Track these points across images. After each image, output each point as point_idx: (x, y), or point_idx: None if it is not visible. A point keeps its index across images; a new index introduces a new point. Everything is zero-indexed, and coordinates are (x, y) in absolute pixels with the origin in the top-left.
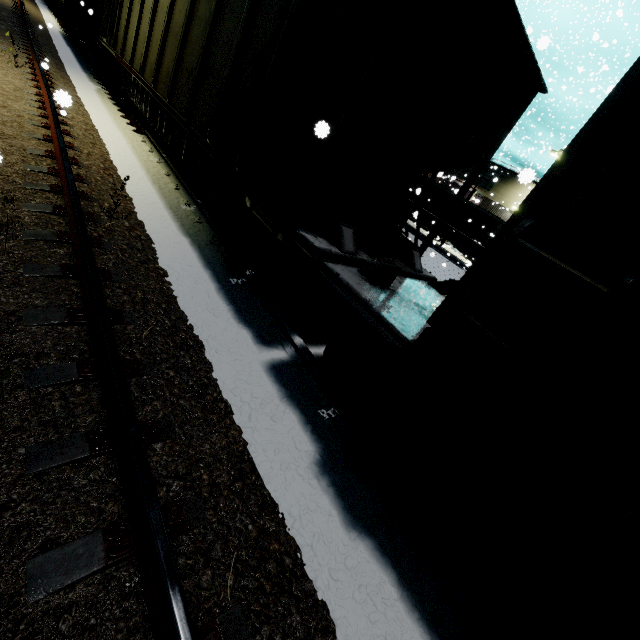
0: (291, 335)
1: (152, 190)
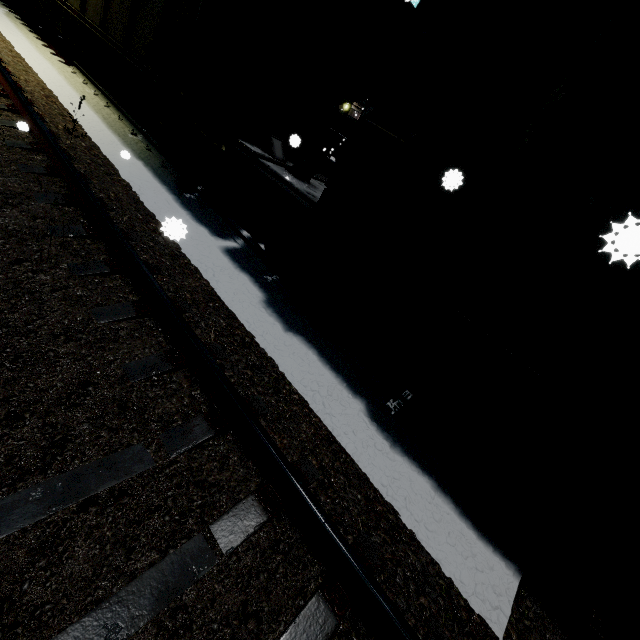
0: (240, 230)
1: (97, 119)
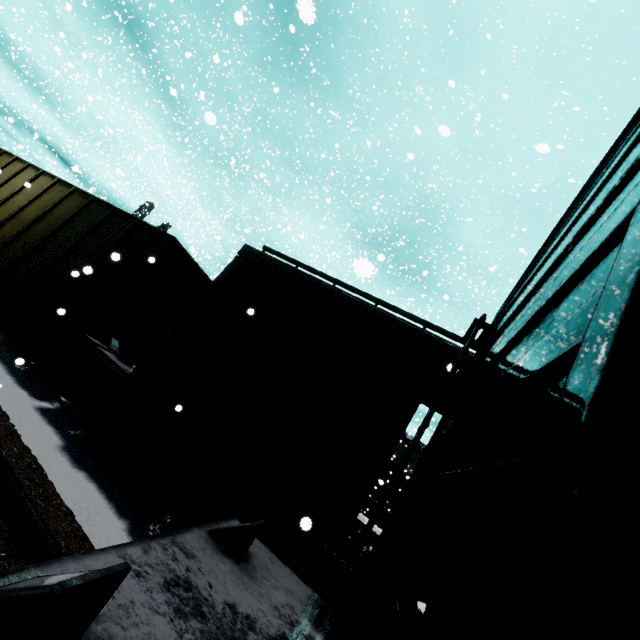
0: (60, 395)
1: None
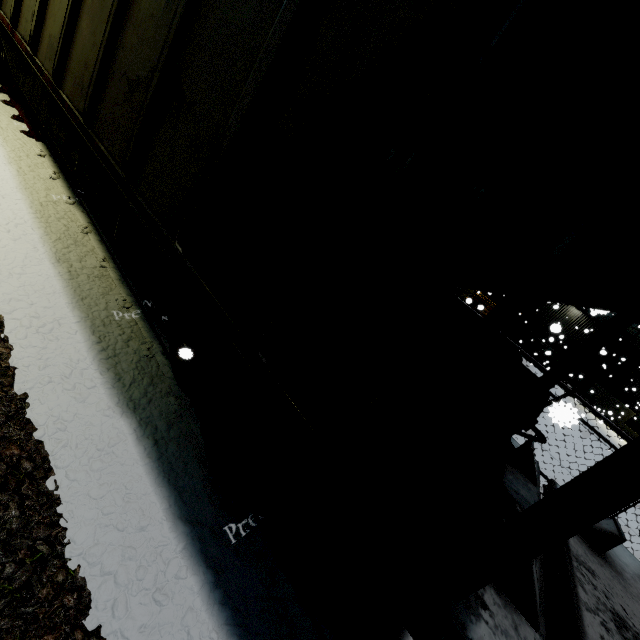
0: None
1: (53, 283)
